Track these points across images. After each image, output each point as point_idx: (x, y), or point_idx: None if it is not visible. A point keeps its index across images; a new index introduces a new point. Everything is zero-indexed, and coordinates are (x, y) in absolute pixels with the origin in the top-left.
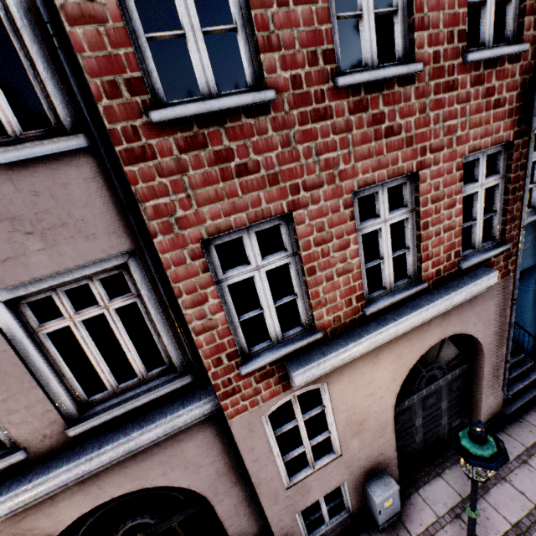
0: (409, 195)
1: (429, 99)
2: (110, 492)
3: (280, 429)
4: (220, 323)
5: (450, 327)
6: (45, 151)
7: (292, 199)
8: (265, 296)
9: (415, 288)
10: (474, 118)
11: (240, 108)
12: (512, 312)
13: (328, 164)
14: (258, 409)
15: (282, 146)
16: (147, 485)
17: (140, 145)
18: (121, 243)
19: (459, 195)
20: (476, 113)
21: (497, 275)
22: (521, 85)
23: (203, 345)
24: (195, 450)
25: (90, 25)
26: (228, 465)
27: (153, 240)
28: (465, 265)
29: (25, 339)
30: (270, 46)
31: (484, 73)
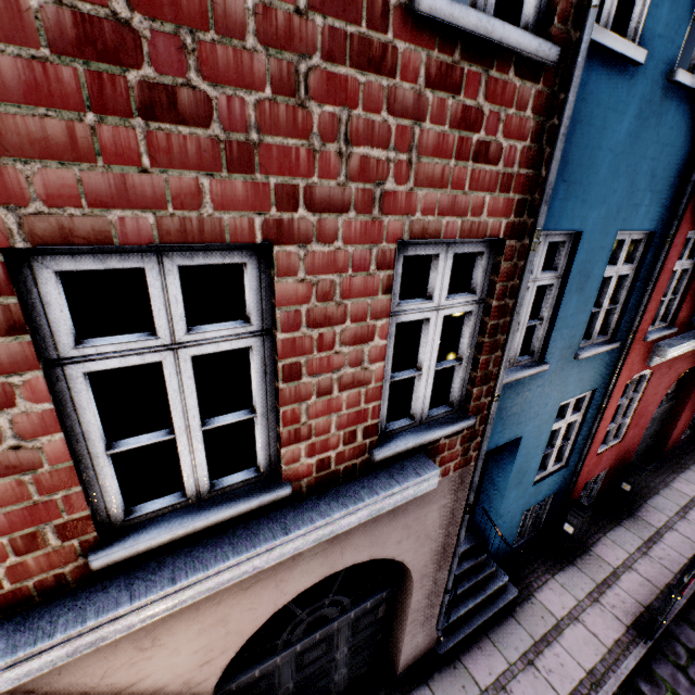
0: (254, 296)
1: (308, 62)
2: None
3: None
4: None
5: (349, 552)
6: None
7: None
8: None
9: (256, 499)
10: (430, 164)
11: None
12: (463, 524)
13: None
14: None
15: None
16: None
17: None
18: None
19: (382, 320)
20: (435, 154)
21: (437, 477)
22: (534, 135)
23: None
24: None
25: None
26: None
27: None
28: (383, 452)
29: None
30: None
31: (463, 67)
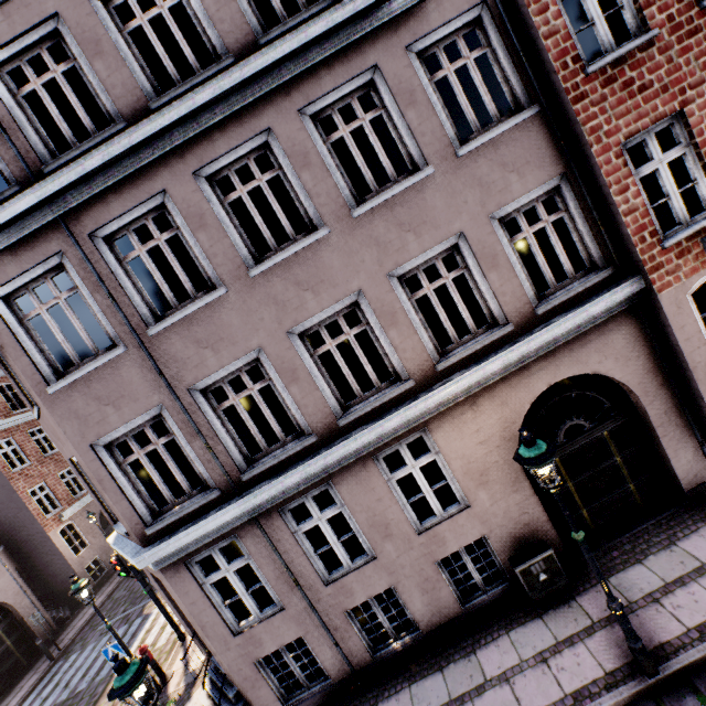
0: None
1: None
2: (562, 373)
3: (703, 314)
4: (640, 207)
5: None
6: (520, 120)
7: (681, 100)
8: (669, 184)
9: None
10: None
11: (634, 50)
12: None
13: (705, 65)
14: (681, 285)
15: (667, 64)
16: (588, 371)
17: (579, 92)
18: (557, 169)
19: None
20: None
21: None
22: None
23: (630, 225)
24: (622, 342)
25: (553, 38)
26: (652, 363)
27: (591, 150)
28: None
29: (507, 245)
30: (649, 5)
31: None
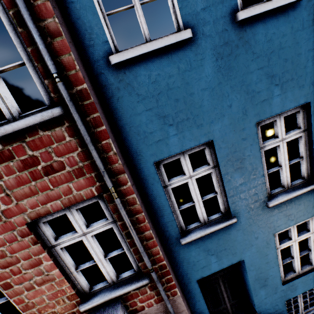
0: None
1: None
2: None
3: None
4: None
5: None
6: None
7: None
8: None
9: None
10: (20, 189)
11: None
12: None
13: None
14: None
15: None
16: None
17: None
18: None
19: (42, 254)
20: (20, 185)
21: None
22: (81, 144)
23: None
24: None
25: None
26: None
27: None
28: (83, 307)
29: None
30: None
31: (8, 148)
